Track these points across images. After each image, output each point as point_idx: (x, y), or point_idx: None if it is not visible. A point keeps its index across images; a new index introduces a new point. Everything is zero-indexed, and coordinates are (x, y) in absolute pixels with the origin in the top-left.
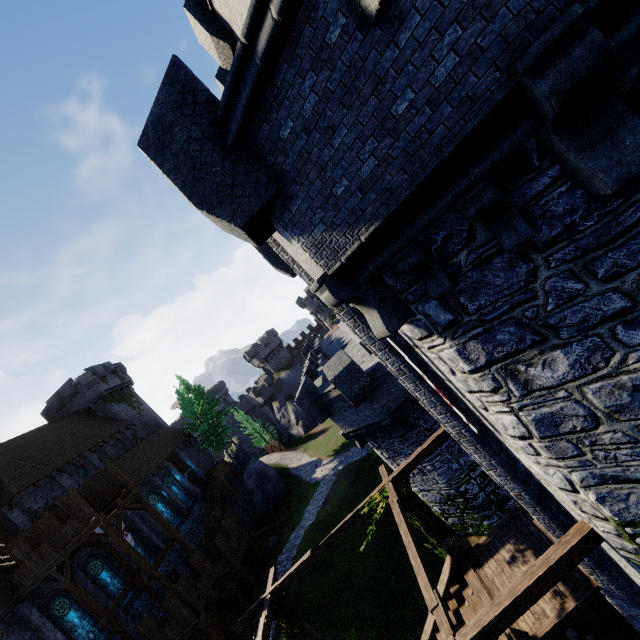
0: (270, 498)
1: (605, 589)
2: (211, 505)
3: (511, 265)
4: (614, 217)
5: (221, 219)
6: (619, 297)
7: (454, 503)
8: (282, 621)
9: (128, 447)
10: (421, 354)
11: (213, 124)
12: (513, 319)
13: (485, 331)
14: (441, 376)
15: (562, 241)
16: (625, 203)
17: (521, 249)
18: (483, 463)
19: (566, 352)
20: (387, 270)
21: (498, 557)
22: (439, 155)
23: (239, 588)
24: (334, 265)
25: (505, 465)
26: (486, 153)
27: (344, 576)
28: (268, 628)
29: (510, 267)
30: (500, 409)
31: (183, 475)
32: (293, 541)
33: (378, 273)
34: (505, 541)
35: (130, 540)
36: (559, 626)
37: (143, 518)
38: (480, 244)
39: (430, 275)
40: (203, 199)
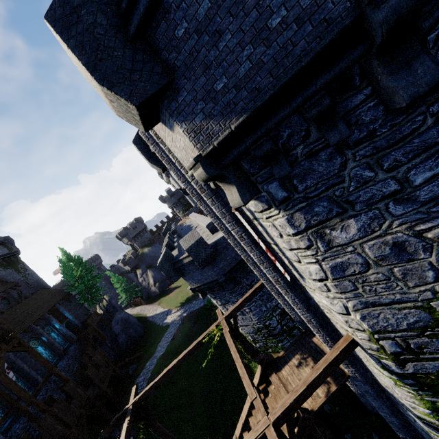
0: (132, 338)
1: (353, 376)
2: (84, 346)
3: (331, 157)
4: (399, 127)
5: (119, 96)
6: (394, 183)
7: (261, 333)
8: (140, 423)
9: (13, 303)
10: (258, 225)
11: (117, 15)
12: (327, 197)
13: (307, 205)
14: (269, 241)
15: (366, 142)
16: (406, 119)
17: (339, 146)
18: (290, 301)
19: (357, 220)
20: (245, 157)
21: (291, 363)
22: (298, 64)
23: (105, 405)
24: (208, 148)
25: (303, 302)
26: (329, 68)
27: (185, 388)
28: (130, 430)
29: (330, 159)
30: (309, 261)
31: (61, 324)
32: (148, 367)
33: (238, 159)
34: (295, 353)
35: (12, 376)
36: (326, 402)
37: (24, 359)
38: (312, 141)
39: (276, 161)
40: (104, 76)
